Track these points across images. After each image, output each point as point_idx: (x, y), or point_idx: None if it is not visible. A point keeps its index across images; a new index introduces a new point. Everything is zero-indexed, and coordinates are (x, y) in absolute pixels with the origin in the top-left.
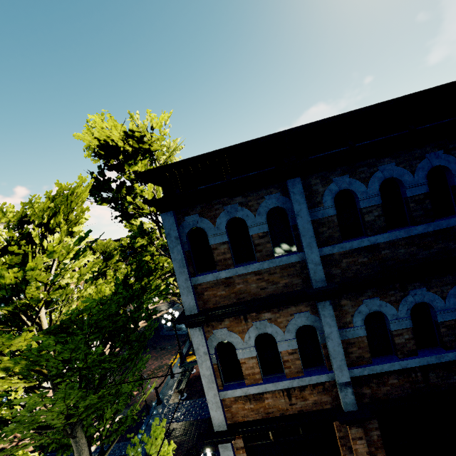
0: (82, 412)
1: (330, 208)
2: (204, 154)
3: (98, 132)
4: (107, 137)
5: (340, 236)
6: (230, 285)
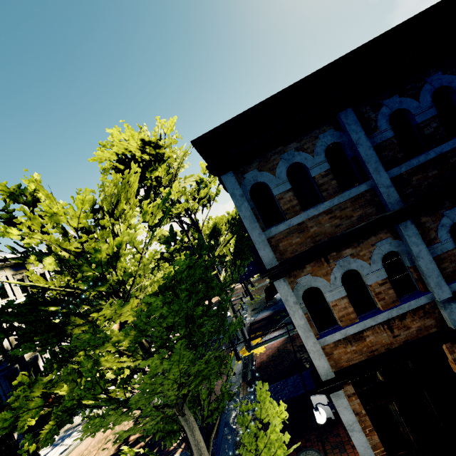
0: (191, 382)
1: (386, 131)
2: (254, 106)
3: (116, 146)
4: (125, 150)
5: (404, 155)
6: (303, 230)
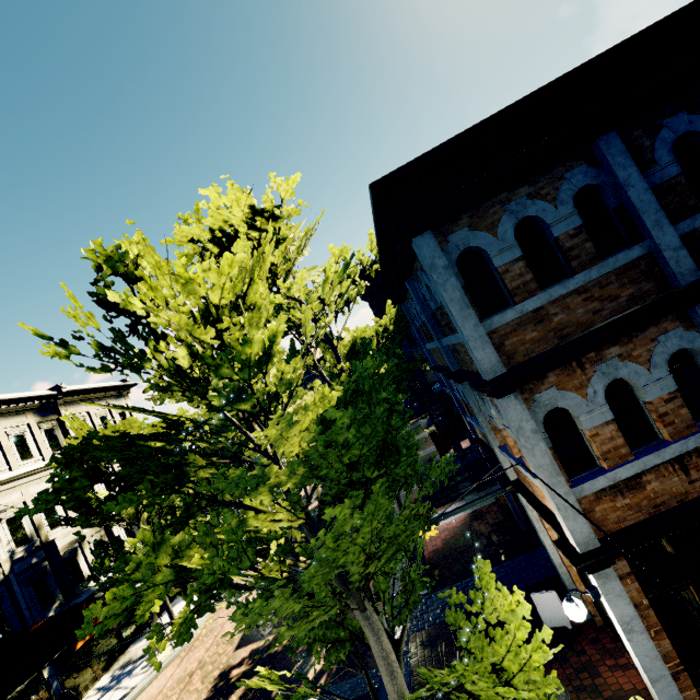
0: (382, 553)
1: (669, 166)
2: (468, 130)
3: (212, 216)
4: (223, 223)
5: (697, 202)
6: (543, 320)
